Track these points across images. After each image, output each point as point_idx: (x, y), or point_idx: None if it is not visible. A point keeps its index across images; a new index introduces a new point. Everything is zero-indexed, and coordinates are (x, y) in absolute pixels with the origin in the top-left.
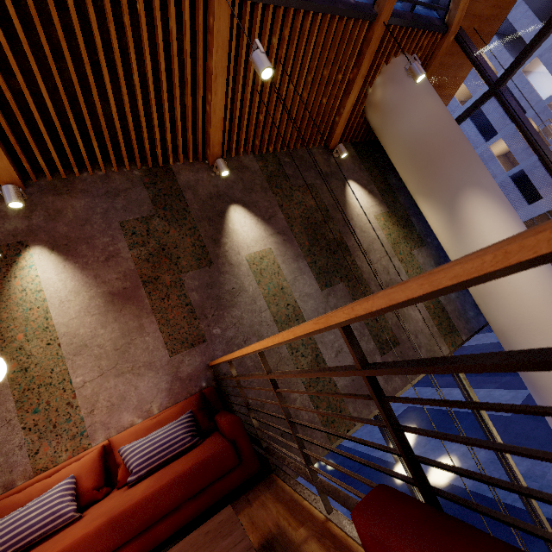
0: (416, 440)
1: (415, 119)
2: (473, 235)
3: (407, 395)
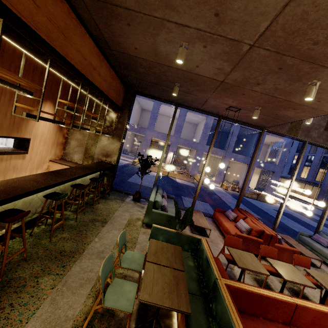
0: (283, 216)
1: None
2: None
3: (292, 212)
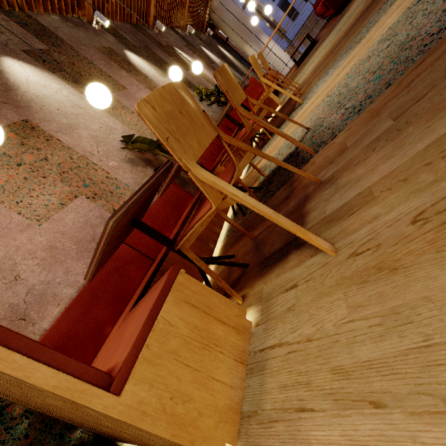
0: None
1: (233, 12)
2: (268, 50)
3: None
